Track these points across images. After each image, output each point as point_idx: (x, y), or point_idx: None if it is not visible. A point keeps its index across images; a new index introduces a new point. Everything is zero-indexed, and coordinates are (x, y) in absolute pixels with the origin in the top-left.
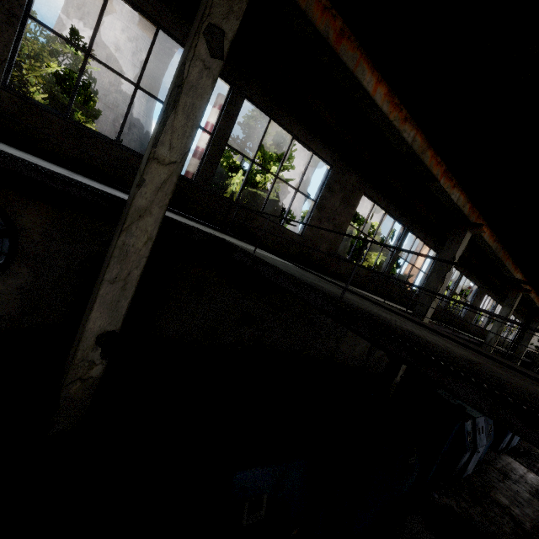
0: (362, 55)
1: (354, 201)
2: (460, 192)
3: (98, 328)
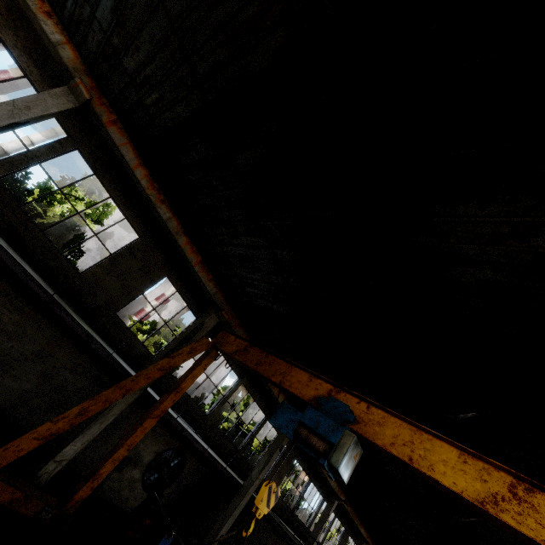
0: None
1: (291, 463)
2: (335, 481)
3: (222, 532)
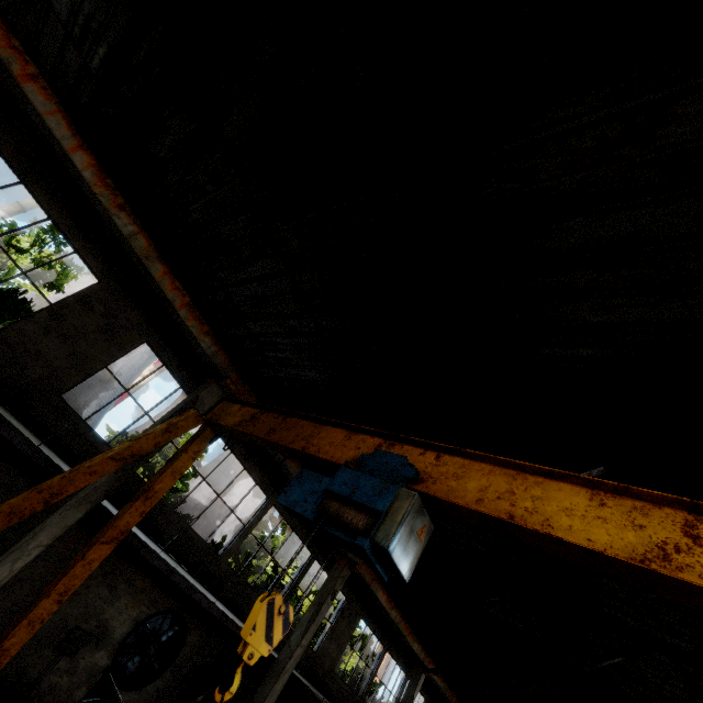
0: (379, 584)
1: (354, 624)
2: (418, 644)
3: None
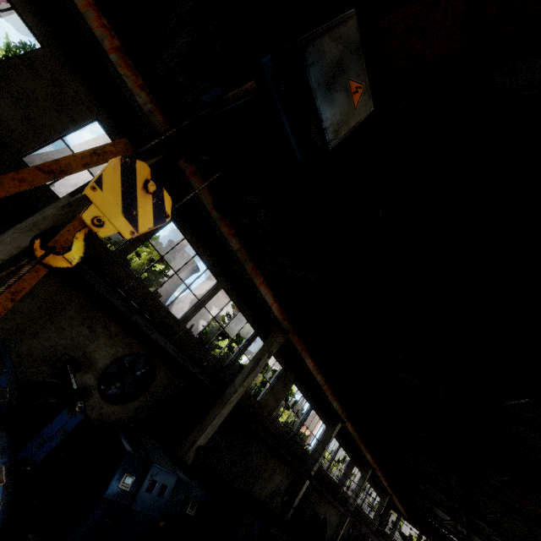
0: (308, 354)
1: (288, 387)
2: (337, 402)
3: (199, 443)
